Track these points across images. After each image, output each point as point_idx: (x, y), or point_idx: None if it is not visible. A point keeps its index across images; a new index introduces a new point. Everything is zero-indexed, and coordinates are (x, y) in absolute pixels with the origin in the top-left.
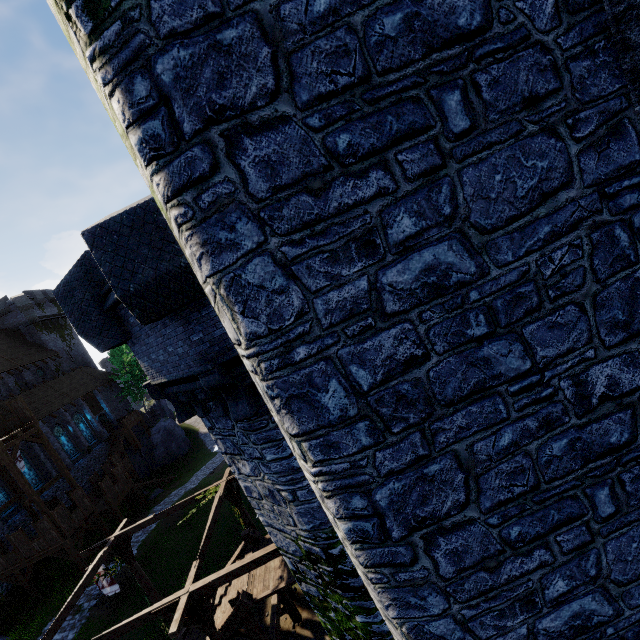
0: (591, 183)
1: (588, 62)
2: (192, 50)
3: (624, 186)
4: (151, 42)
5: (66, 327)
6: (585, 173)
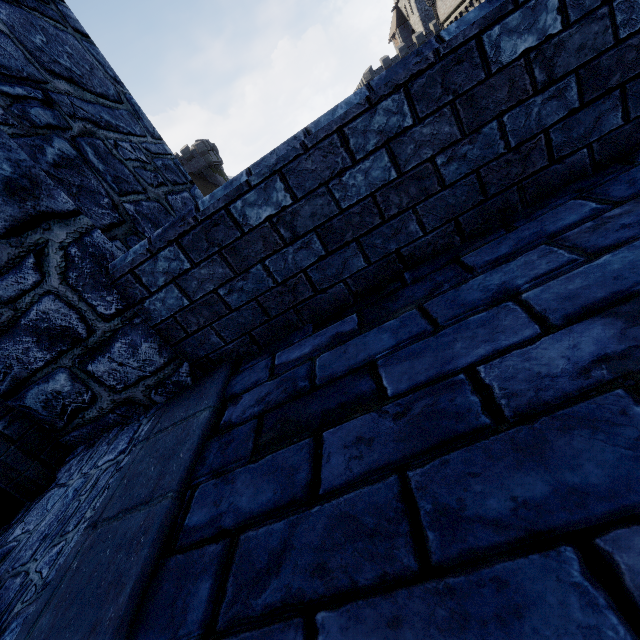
0: None
1: None
2: None
3: None
4: None
5: (223, 173)
6: None
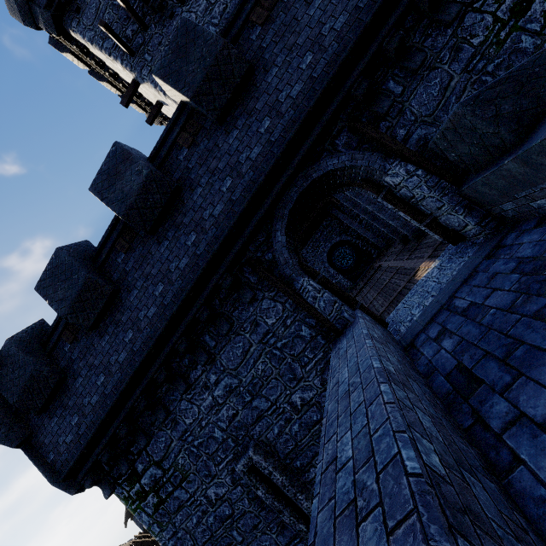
0: (285, 544)
1: (264, 511)
2: (174, 540)
3: (295, 542)
4: (166, 541)
5: None
6: (281, 542)
